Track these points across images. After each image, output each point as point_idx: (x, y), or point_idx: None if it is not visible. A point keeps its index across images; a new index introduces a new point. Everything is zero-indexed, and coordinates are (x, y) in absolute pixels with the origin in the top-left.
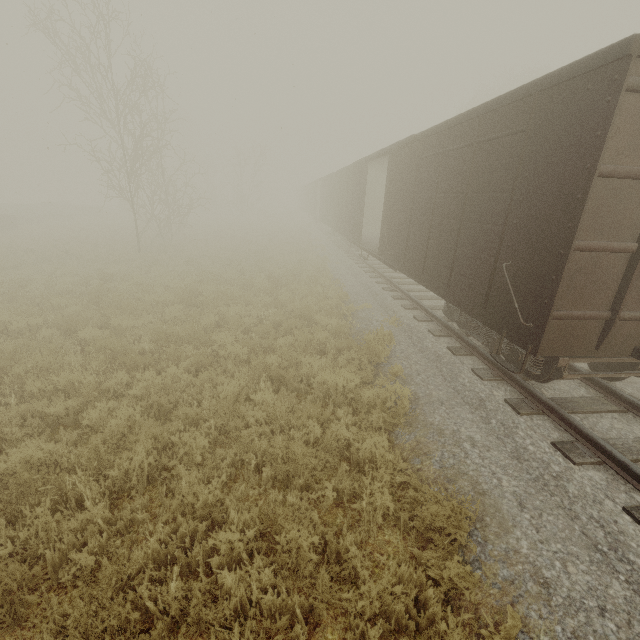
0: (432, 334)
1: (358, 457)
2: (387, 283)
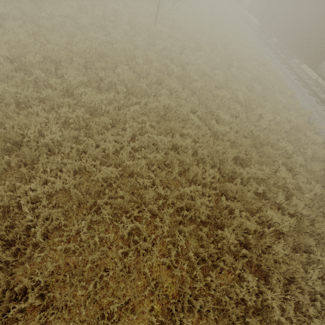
0: None
1: None
2: (323, 105)
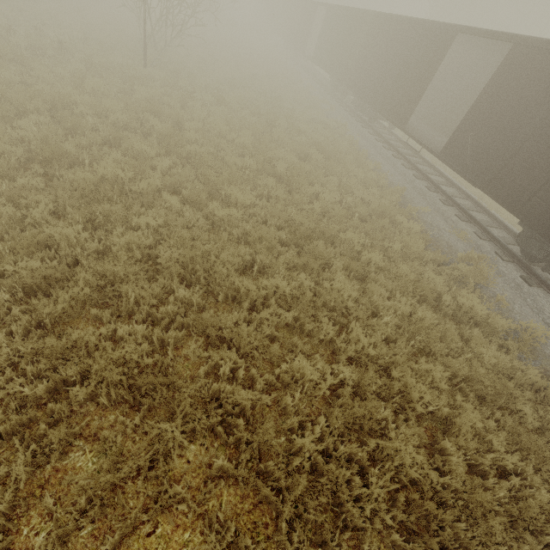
0: (501, 258)
1: (518, 381)
2: (425, 180)
